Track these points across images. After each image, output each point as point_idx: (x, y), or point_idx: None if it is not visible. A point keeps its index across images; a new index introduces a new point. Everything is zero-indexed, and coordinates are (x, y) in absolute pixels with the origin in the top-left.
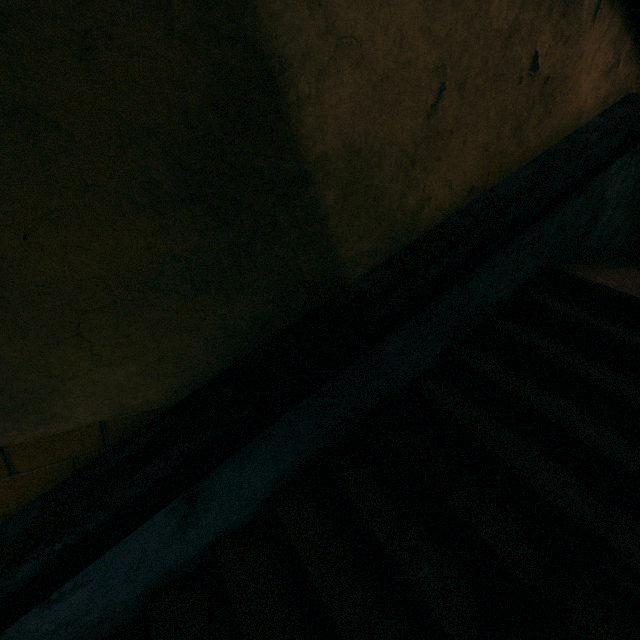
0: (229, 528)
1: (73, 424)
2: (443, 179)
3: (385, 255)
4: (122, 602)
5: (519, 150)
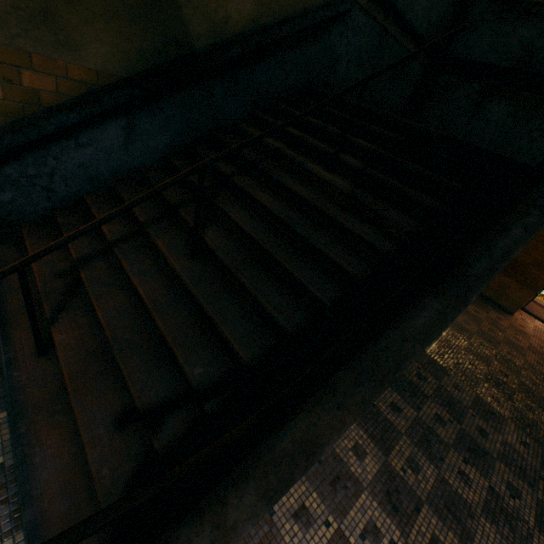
0: (147, 163)
1: (89, 66)
2: (236, 9)
3: (212, 41)
4: (103, 174)
5: (277, 7)
